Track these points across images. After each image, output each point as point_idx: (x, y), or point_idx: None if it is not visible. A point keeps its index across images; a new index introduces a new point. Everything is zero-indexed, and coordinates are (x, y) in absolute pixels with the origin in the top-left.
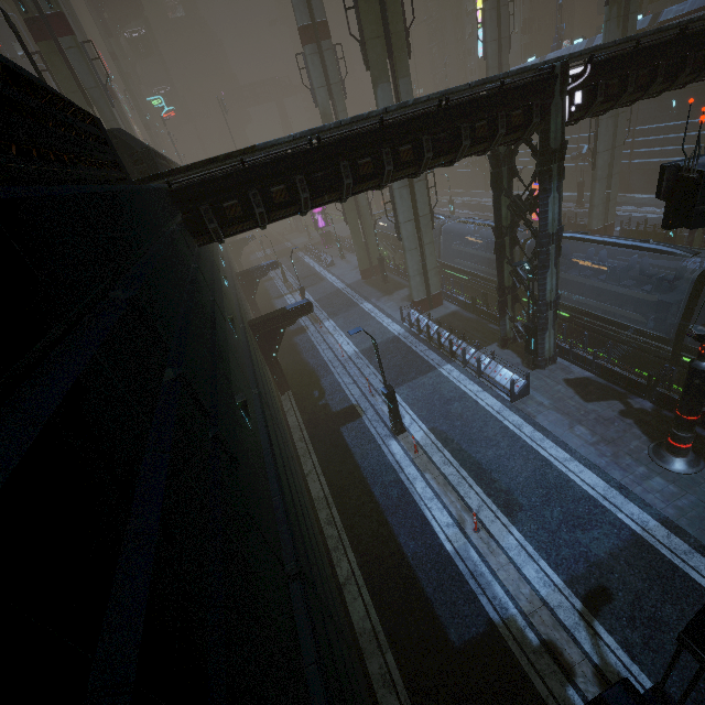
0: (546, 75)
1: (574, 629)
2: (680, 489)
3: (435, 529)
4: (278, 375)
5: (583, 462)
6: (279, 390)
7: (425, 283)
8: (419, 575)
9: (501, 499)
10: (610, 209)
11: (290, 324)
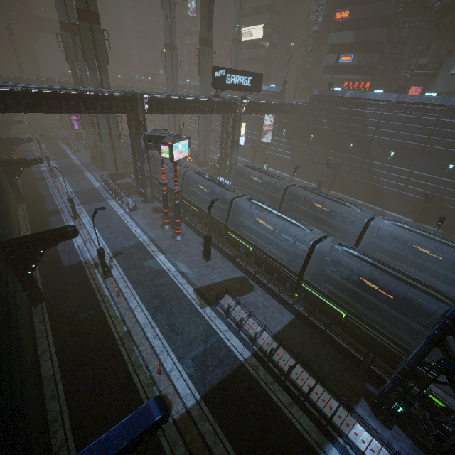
0: (131, 96)
1: (106, 260)
2: (161, 233)
3: (74, 243)
4: (17, 192)
5: (140, 227)
6: (16, 201)
7: (115, 166)
8: (60, 254)
9: (105, 236)
10: (207, 155)
11: (27, 167)
